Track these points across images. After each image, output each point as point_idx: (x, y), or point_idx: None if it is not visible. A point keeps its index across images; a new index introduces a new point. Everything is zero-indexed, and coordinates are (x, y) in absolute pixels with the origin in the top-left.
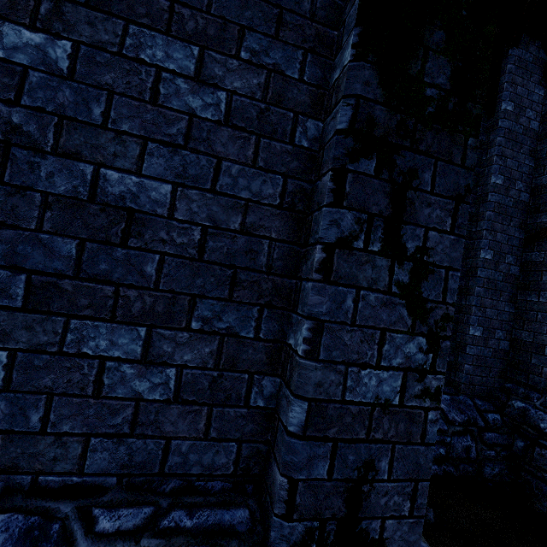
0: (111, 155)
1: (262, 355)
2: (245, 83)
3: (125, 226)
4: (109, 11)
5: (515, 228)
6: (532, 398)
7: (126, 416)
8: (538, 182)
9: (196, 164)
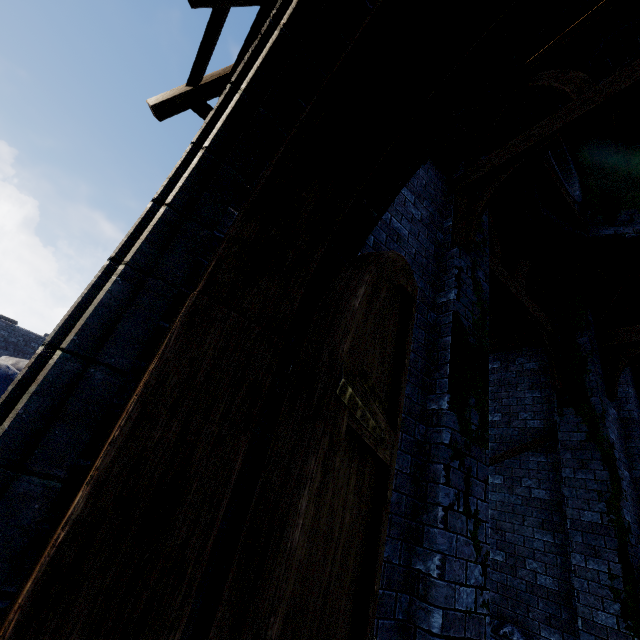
0: None
1: (402, 577)
2: None
3: None
4: None
5: None
6: None
7: None
8: None
9: None
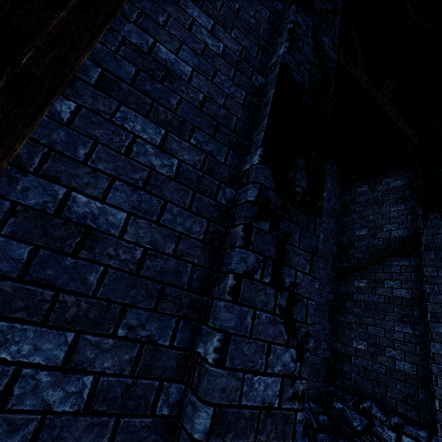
0: (84, 183)
1: (174, 362)
2: (191, 157)
3: (80, 239)
4: (110, 94)
5: (330, 268)
6: (347, 400)
7: (26, 433)
8: (341, 241)
9: (148, 202)
